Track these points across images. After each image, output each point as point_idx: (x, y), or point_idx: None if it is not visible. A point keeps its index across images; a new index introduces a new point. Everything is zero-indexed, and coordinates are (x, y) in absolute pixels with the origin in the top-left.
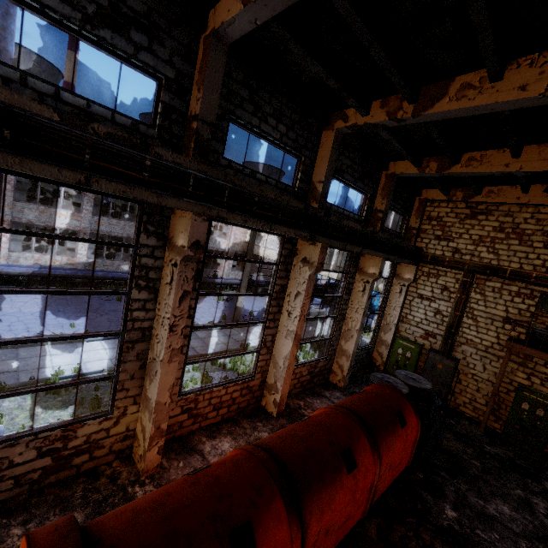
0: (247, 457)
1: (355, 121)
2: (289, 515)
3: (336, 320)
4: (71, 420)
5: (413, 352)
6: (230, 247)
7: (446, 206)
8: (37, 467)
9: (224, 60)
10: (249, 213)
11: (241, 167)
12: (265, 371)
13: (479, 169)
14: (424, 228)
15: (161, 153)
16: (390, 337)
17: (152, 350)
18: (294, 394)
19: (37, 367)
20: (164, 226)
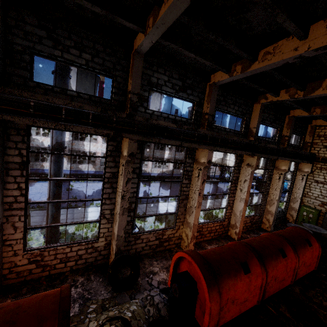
0: (237, 244)
1: (272, 99)
2: (260, 264)
3: (264, 194)
4: (164, 228)
5: (313, 214)
6: None
7: None
8: (155, 243)
9: (217, 91)
10: (227, 147)
11: (220, 127)
12: (229, 218)
13: None
14: (315, 141)
15: (200, 131)
16: (297, 205)
17: (189, 203)
18: (243, 231)
19: None
20: (194, 155)
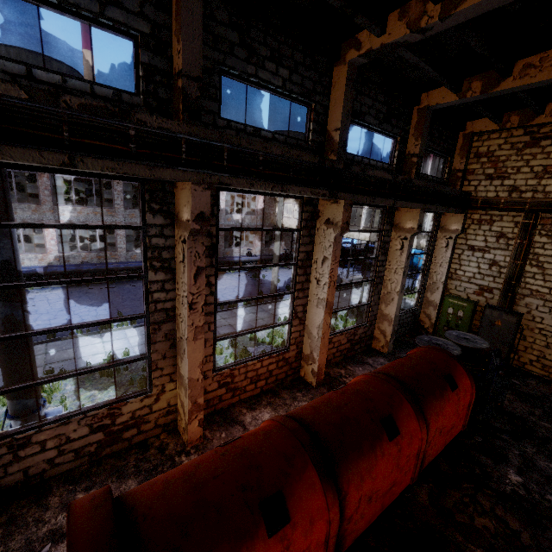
0: (277, 428)
1: (370, 45)
2: (324, 483)
3: (374, 284)
4: (114, 399)
5: (465, 310)
6: (261, 223)
7: (498, 137)
8: (92, 441)
9: None
10: (255, 175)
11: (242, 126)
12: (300, 342)
13: (539, 78)
14: (471, 168)
15: (144, 120)
16: (438, 297)
17: (178, 330)
18: (334, 363)
19: (92, 354)
20: (169, 202)
